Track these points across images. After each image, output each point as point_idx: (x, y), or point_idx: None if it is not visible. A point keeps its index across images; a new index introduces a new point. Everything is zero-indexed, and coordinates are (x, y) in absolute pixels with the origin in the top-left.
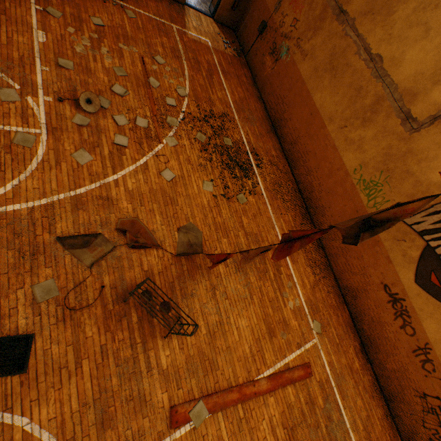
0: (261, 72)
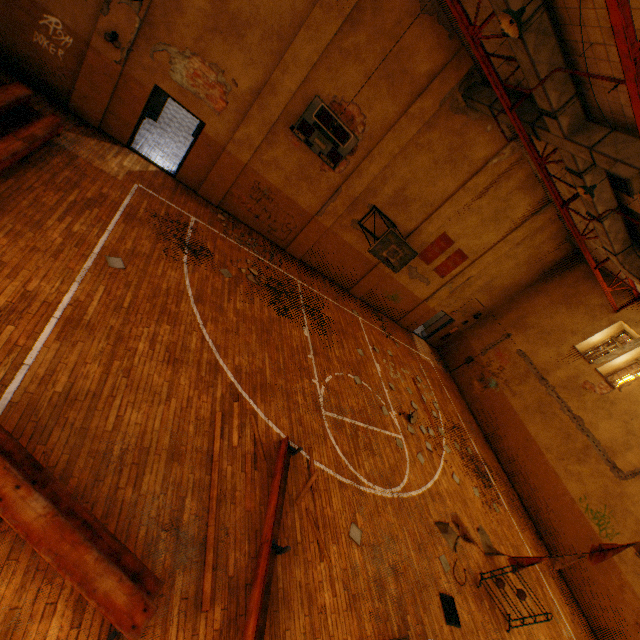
0: (469, 389)
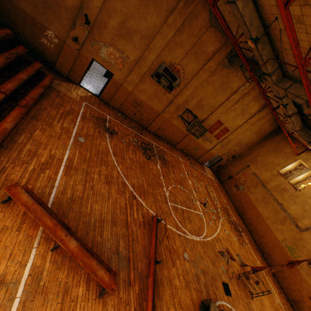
0: (230, 191)
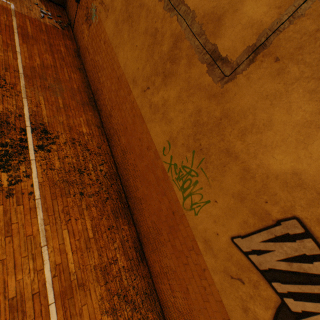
0: (82, 42)
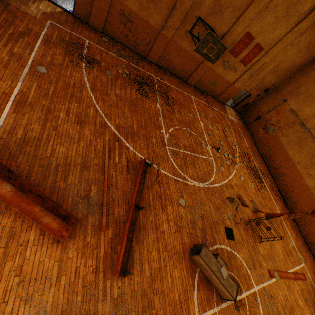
0: (256, 134)
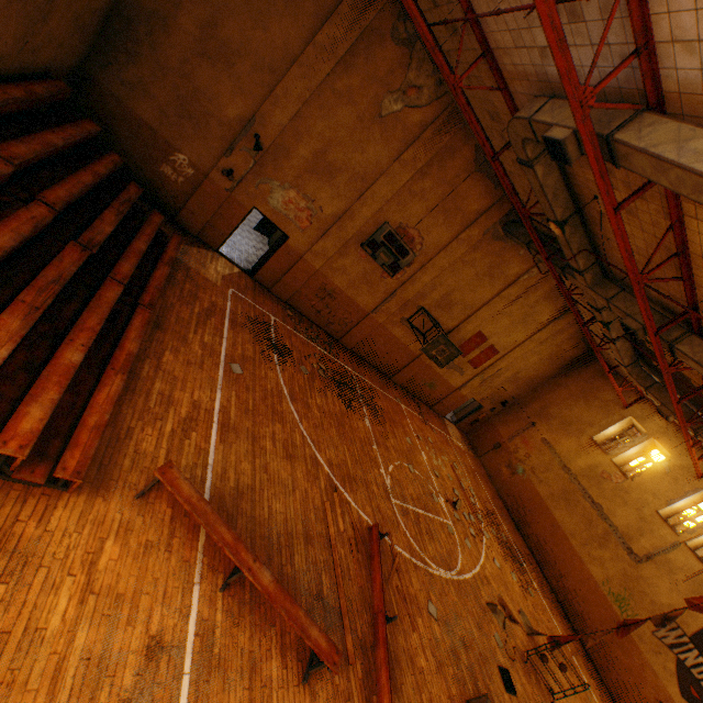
0: (497, 475)
